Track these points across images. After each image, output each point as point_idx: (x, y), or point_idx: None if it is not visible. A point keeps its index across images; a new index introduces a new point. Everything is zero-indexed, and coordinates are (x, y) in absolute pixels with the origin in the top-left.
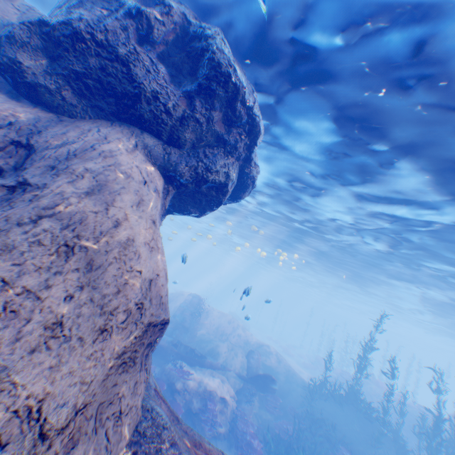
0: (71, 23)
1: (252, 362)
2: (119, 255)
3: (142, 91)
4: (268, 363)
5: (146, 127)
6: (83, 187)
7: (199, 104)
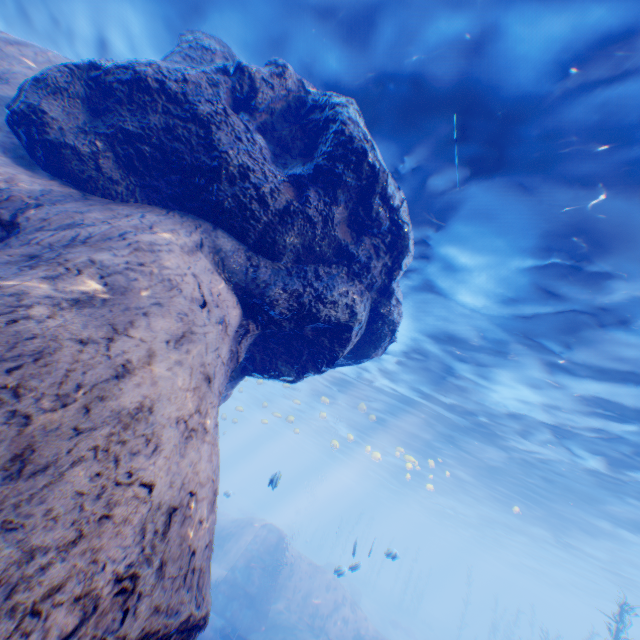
0: (135, 67)
1: None
2: (106, 442)
3: (225, 165)
4: None
5: (224, 221)
6: (73, 290)
7: (313, 194)
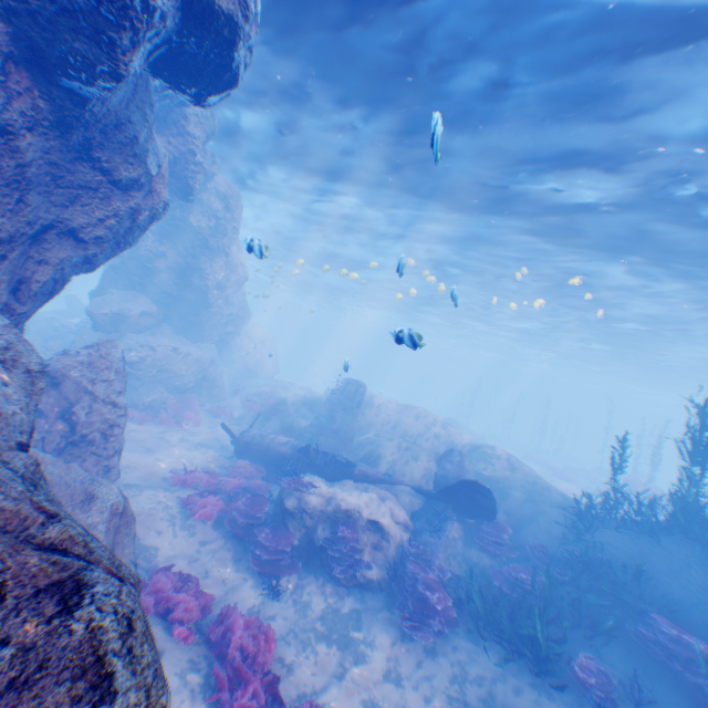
0: None
1: (447, 469)
2: None
3: None
4: (489, 474)
5: None
6: None
7: None
